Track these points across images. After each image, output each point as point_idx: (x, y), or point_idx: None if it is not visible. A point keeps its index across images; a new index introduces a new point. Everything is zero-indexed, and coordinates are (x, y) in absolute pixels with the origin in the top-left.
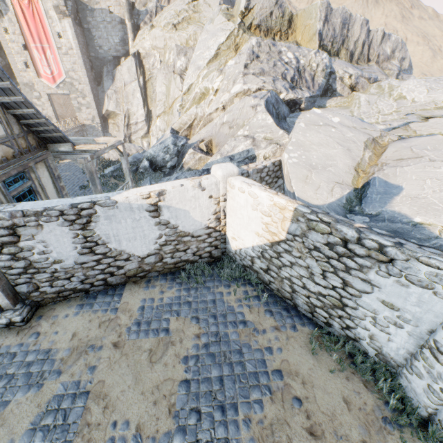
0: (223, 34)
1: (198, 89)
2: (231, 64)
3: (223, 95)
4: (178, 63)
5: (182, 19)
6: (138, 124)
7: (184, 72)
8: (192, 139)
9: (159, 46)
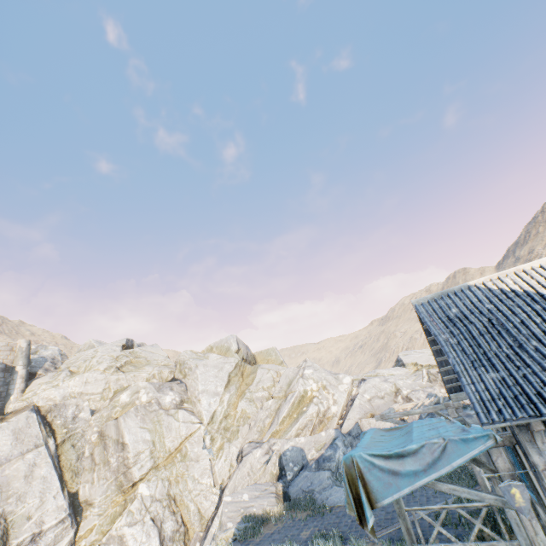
0: (228, 365)
1: (298, 393)
2: (311, 371)
3: (338, 386)
4: (167, 397)
5: (124, 362)
6: (43, 536)
7: (181, 405)
8: (345, 427)
9: (92, 391)
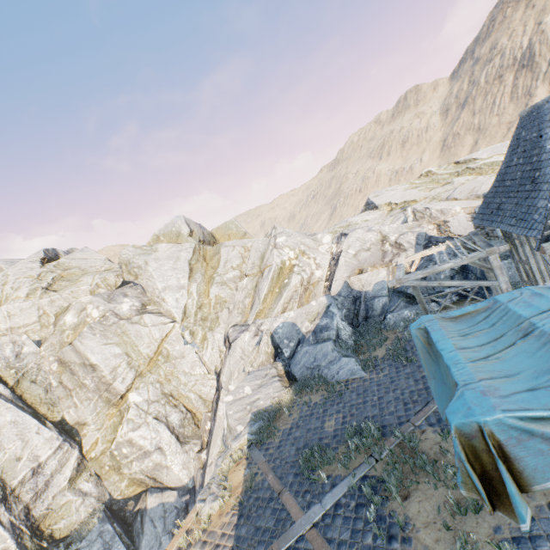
0: (184, 253)
1: (275, 267)
2: (284, 239)
3: (318, 249)
4: (124, 306)
5: (52, 279)
6: (45, 466)
7: (144, 309)
8: (334, 289)
9: (24, 323)
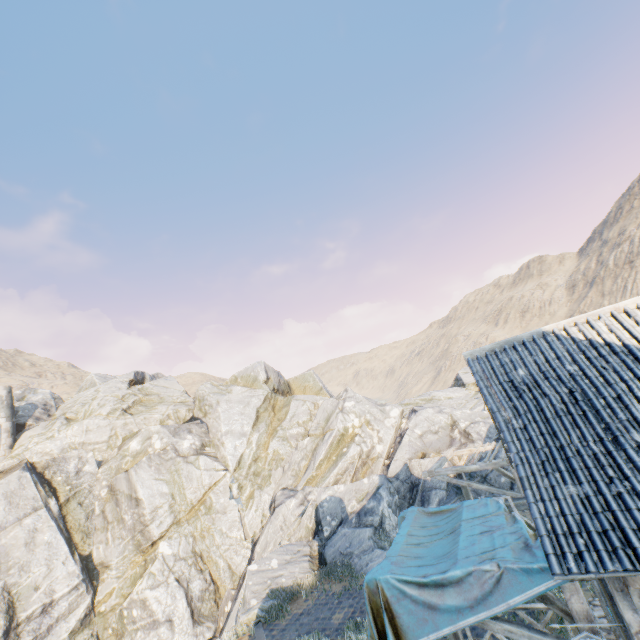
0: (255, 399)
1: (336, 432)
2: (352, 404)
3: (384, 421)
4: (185, 442)
5: (132, 402)
6: (56, 606)
7: (202, 450)
8: (392, 469)
9: (95, 440)
